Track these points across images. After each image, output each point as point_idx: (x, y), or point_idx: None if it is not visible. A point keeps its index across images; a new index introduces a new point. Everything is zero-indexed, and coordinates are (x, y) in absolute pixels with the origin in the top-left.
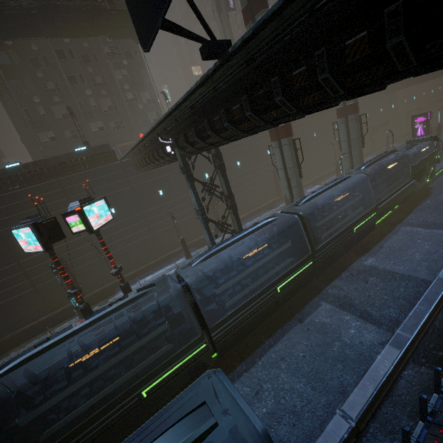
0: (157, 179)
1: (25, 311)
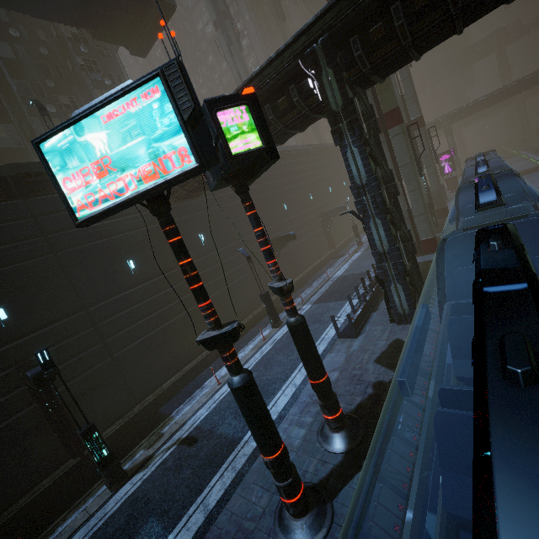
0: (196, 216)
1: None
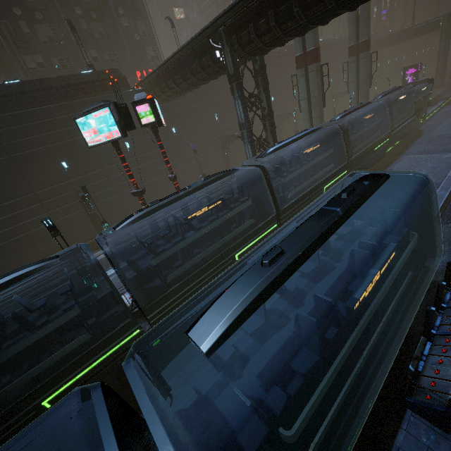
0: (170, 115)
1: (46, 247)
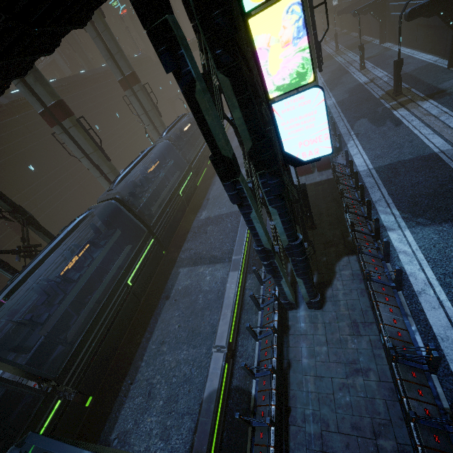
0: None
1: None
